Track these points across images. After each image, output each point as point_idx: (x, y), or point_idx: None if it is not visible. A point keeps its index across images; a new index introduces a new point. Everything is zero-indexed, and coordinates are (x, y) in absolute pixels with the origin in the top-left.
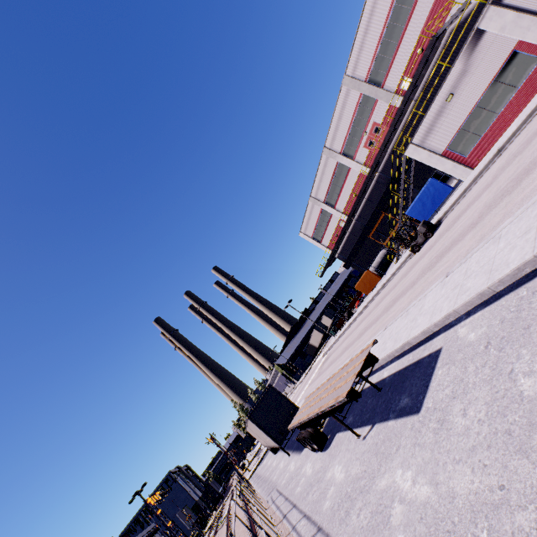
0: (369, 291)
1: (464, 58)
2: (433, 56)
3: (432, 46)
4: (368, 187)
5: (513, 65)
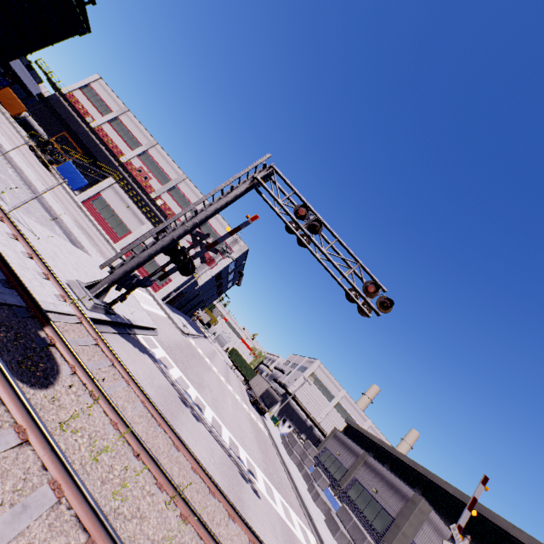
0: None
1: (141, 216)
2: (163, 217)
3: (164, 215)
4: (111, 155)
5: (125, 230)
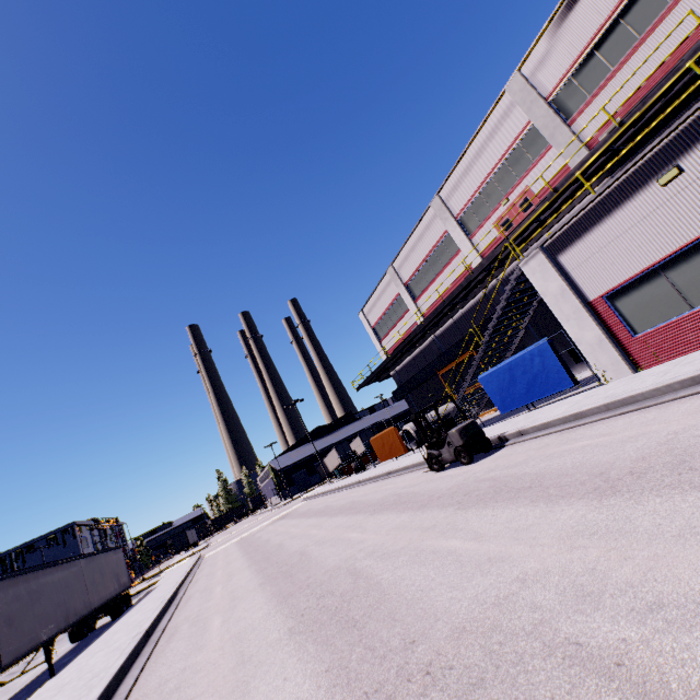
0: (386, 459)
1: None
2: (696, 94)
3: None
4: (473, 296)
5: None
